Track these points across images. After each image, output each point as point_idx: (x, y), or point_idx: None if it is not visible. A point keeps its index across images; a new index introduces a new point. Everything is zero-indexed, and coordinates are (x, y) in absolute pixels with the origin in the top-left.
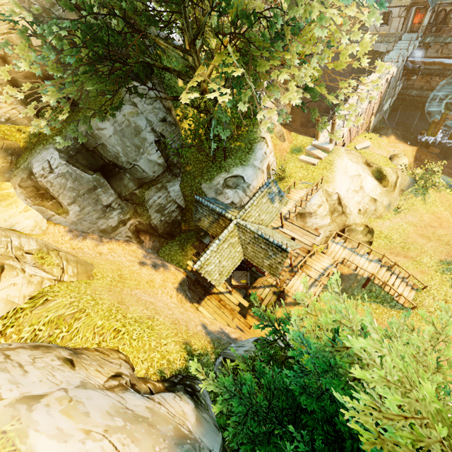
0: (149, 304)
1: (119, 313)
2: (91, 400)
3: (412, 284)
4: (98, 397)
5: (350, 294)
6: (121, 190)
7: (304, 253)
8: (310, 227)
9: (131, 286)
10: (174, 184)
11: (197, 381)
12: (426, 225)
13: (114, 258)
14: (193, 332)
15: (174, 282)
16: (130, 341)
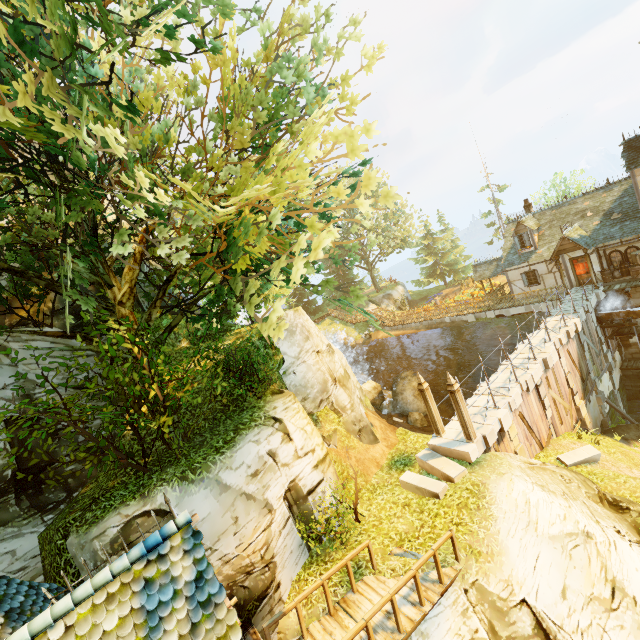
0: None
1: None
2: None
3: None
4: None
5: None
6: None
7: None
8: None
9: None
10: (18, 532)
11: None
12: None
13: None
14: None
15: None
16: None
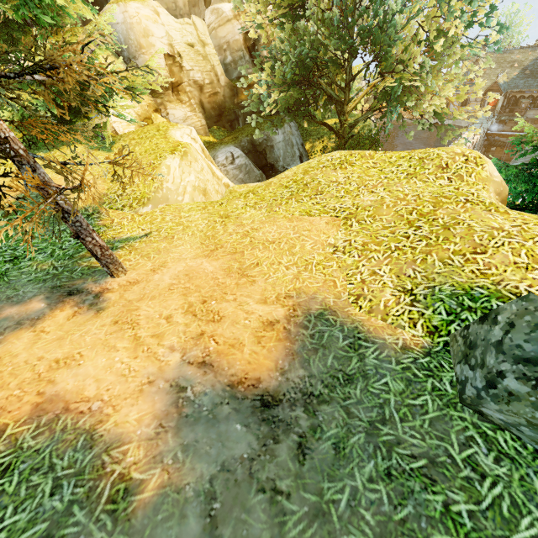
0: None
1: None
2: None
3: None
4: None
5: None
6: None
7: None
8: None
9: None
10: None
11: None
12: None
13: None
14: None
15: None
16: None
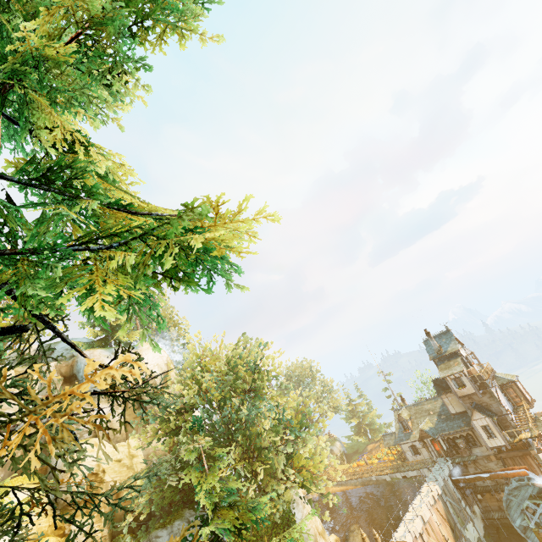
0: None
1: None
2: None
3: None
4: None
5: None
6: None
7: None
8: None
9: None
10: None
11: None
12: None
13: None
14: None
15: None
16: None
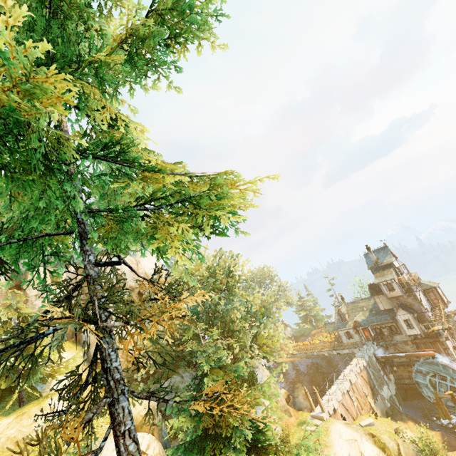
0: None
1: None
2: None
3: None
4: None
5: None
6: None
7: None
8: None
9: None
10: None
11: None
12: None
13: None
14: None
15: None
16: None
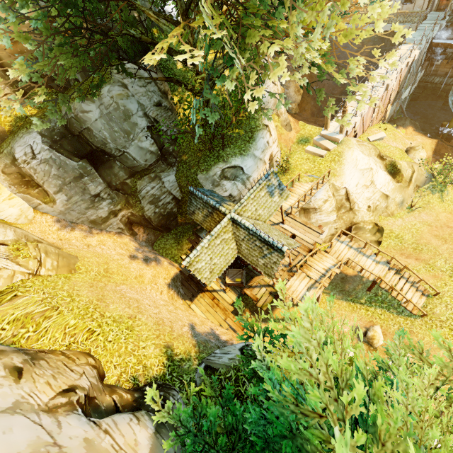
0: (133, 302)
1: (97, 312)
2: (7, 434)
3: (422, 290)
4: (22, 427)
5: (354, 296)
6: (111, 179)
7: (304, 252)
8: (314, 224)
9: (116, 281)
10: (168, 174)
11: (172, 392)
12: (443, 225)
13: (103, 250)
14: (178, 334)
15: (166, 278)
16: (104, 343)
